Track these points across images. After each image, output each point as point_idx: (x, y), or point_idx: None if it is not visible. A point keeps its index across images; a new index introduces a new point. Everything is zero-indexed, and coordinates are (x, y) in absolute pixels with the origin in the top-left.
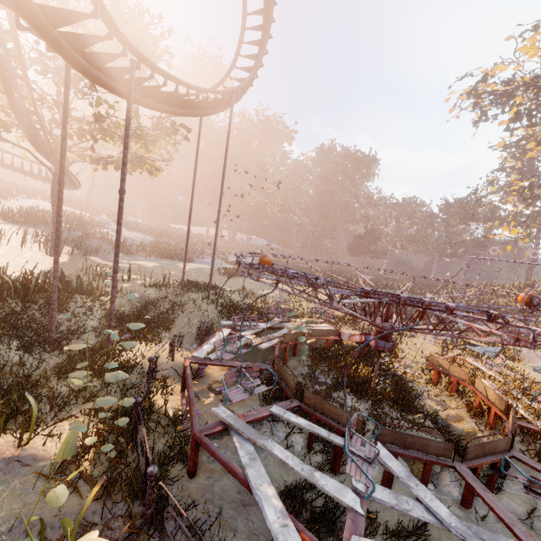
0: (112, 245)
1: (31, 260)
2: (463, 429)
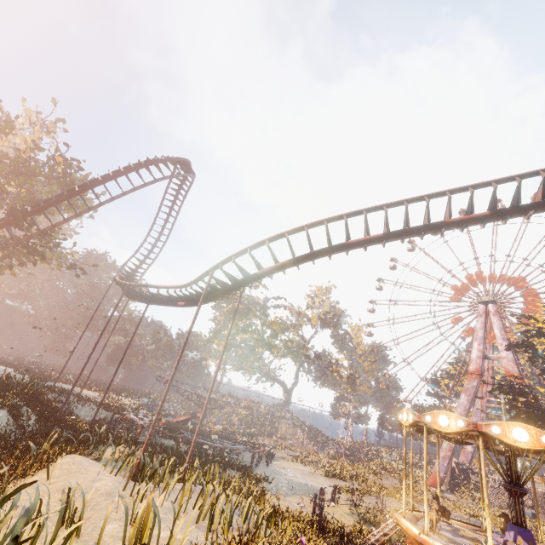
0: None
1: None
2: None
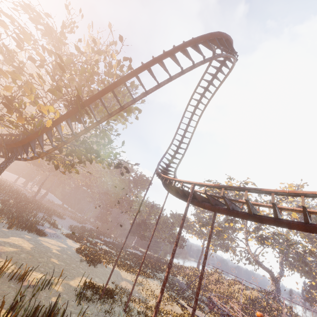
0: None
1: None
2: None
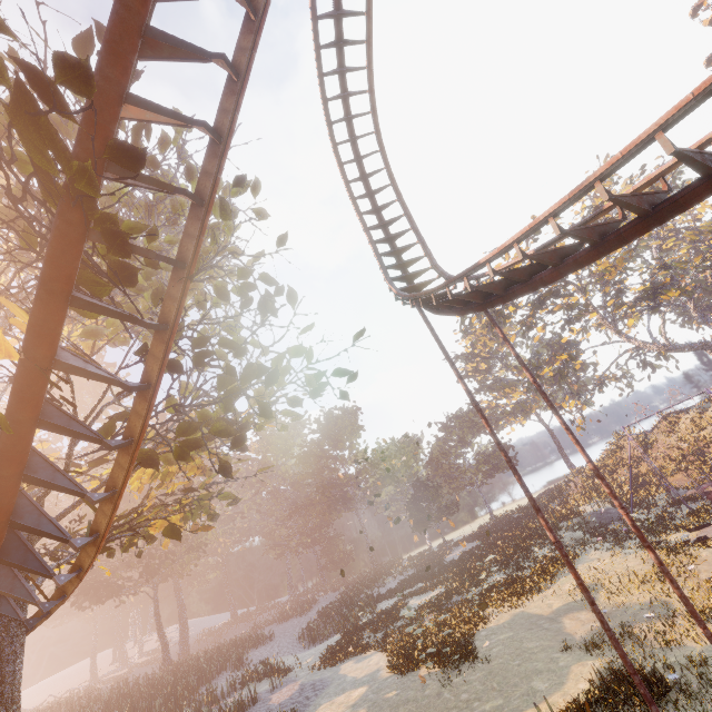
0: None
1: None
2: None
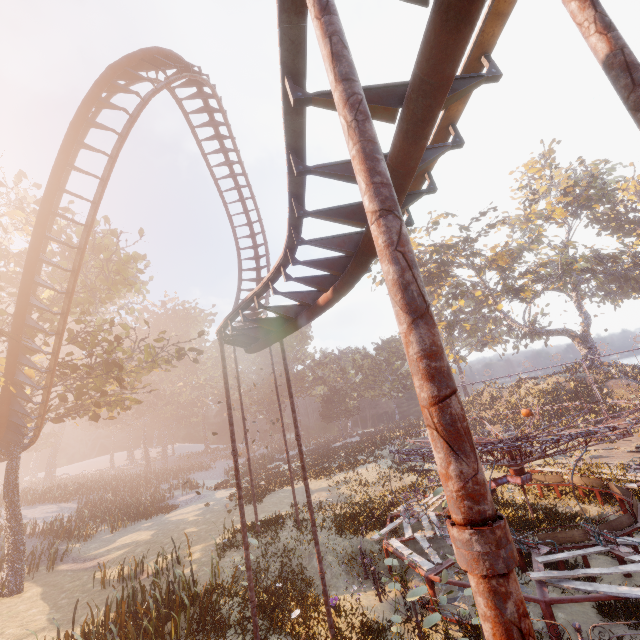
0: (49, 538)
1: (1, 616)
2: (594, 516)
